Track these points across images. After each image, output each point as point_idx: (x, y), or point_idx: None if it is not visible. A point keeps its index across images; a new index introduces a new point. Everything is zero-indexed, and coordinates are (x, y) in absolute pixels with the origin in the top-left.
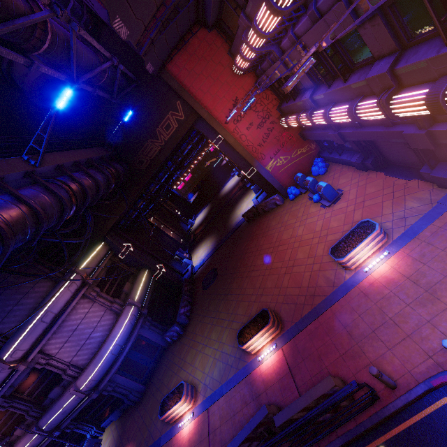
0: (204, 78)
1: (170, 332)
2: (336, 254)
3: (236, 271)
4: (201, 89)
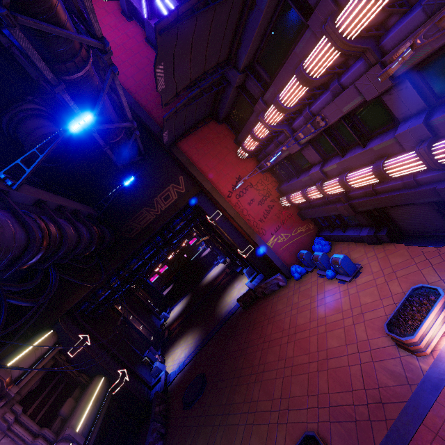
0: (211, 157)
1: None
2: (398, 331)
3: (237, 374)
4: (207, 165)
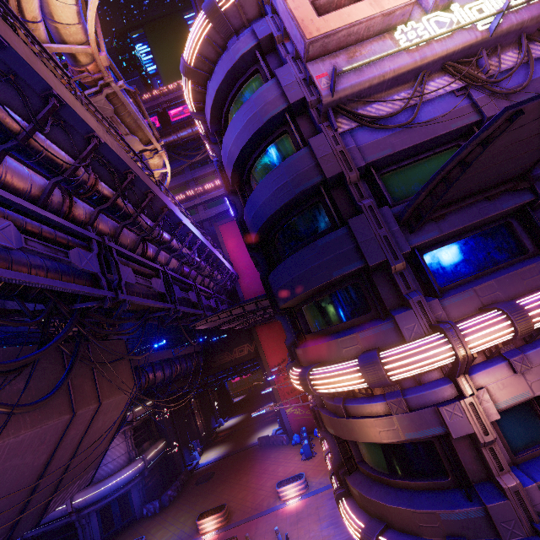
0: (273, 340)
1: (150, 505)
2: (279, 485)
3: (227, 479)
4: (268, 344)
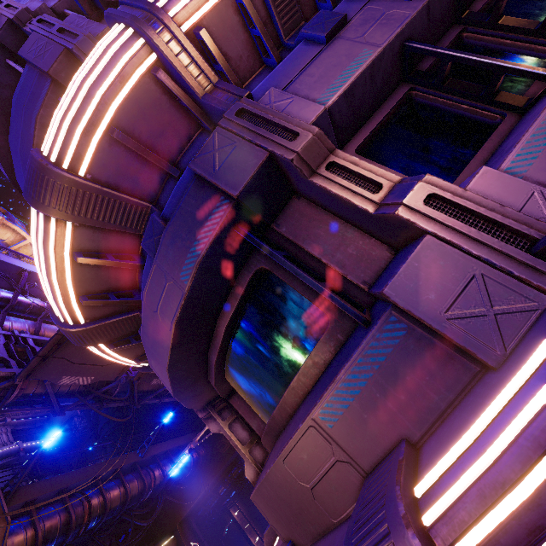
0: None
1: None
2: None
3: None
4: None
